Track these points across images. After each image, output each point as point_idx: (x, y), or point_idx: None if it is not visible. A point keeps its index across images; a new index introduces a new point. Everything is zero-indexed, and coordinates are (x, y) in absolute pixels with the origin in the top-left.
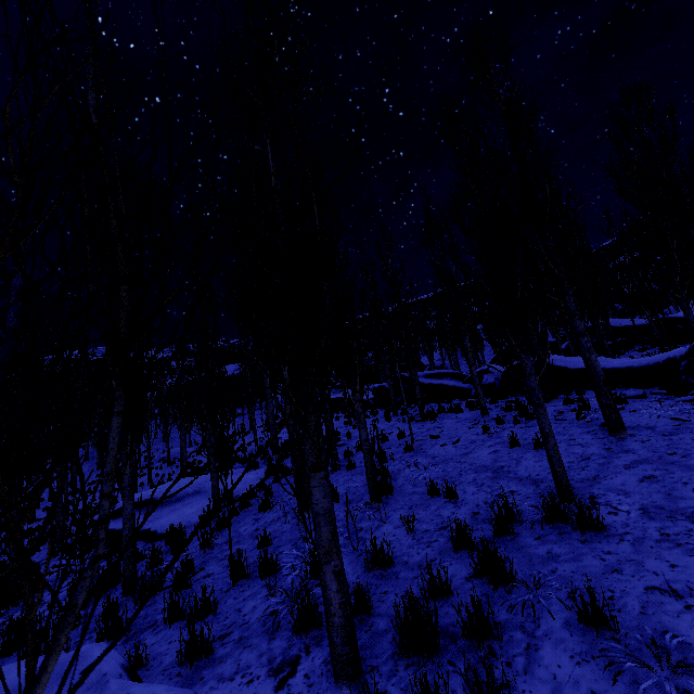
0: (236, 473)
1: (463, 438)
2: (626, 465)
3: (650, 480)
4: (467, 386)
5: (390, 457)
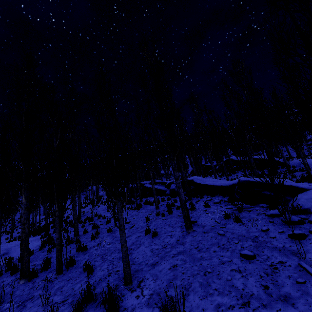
0: (36, 239)
1: (137, 224)
2: (174, 255)
3: (172, 269)
4: (165, 189)
5: (96, 237)
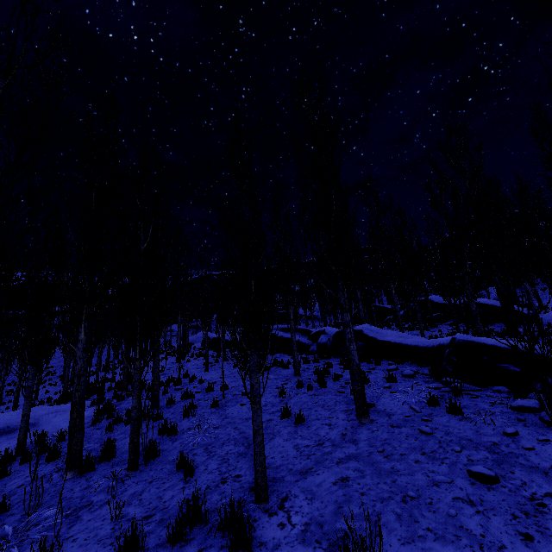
0: None
1: (263, 399)
2: (340, 459)
3: (341, 484)
4: (308, 342)
5: (191, 413)
